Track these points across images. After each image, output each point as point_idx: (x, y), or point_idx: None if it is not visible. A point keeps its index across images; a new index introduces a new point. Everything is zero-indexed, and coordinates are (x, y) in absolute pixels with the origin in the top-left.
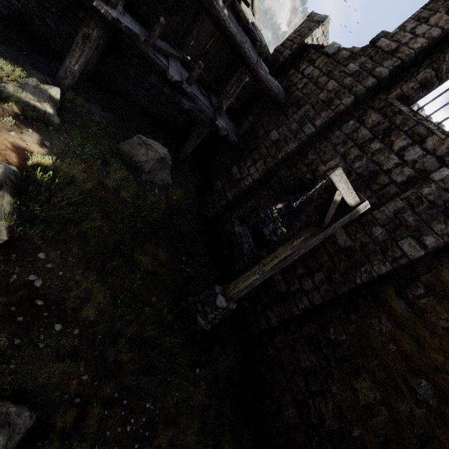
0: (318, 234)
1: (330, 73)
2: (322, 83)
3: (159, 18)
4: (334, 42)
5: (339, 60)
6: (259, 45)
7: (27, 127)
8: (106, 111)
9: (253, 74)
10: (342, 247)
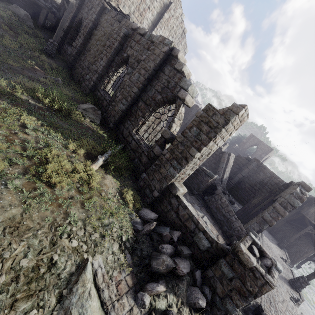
0: (66, 11)
1: None
2: None
3: None
4: None
5: None
6: None
7: None
8: None
9: None
10: (84, 26)
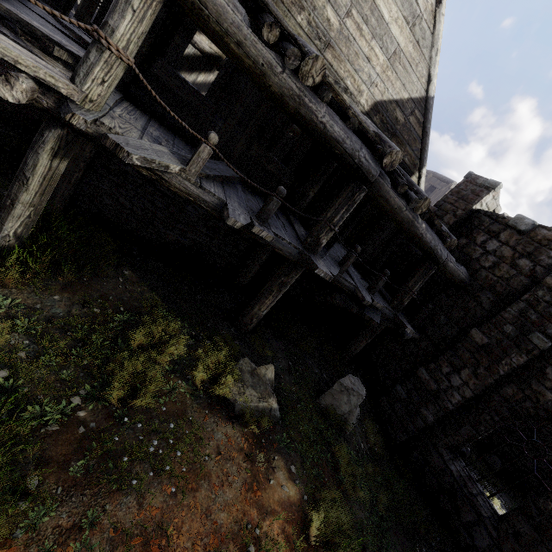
0: None
1: (533, 256)
2: (525, 268)
3: (355, 247)
4: (523, 216)
5: (540, 241)
6: (450, 241)
7: (269, 451)
8: (277, 335)
9: (440, 268)
10: None
